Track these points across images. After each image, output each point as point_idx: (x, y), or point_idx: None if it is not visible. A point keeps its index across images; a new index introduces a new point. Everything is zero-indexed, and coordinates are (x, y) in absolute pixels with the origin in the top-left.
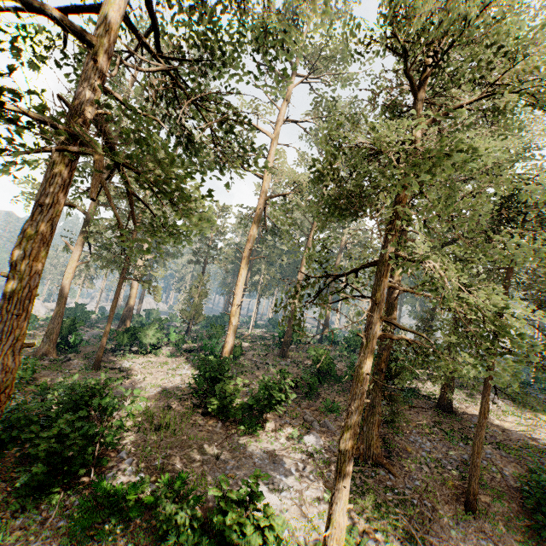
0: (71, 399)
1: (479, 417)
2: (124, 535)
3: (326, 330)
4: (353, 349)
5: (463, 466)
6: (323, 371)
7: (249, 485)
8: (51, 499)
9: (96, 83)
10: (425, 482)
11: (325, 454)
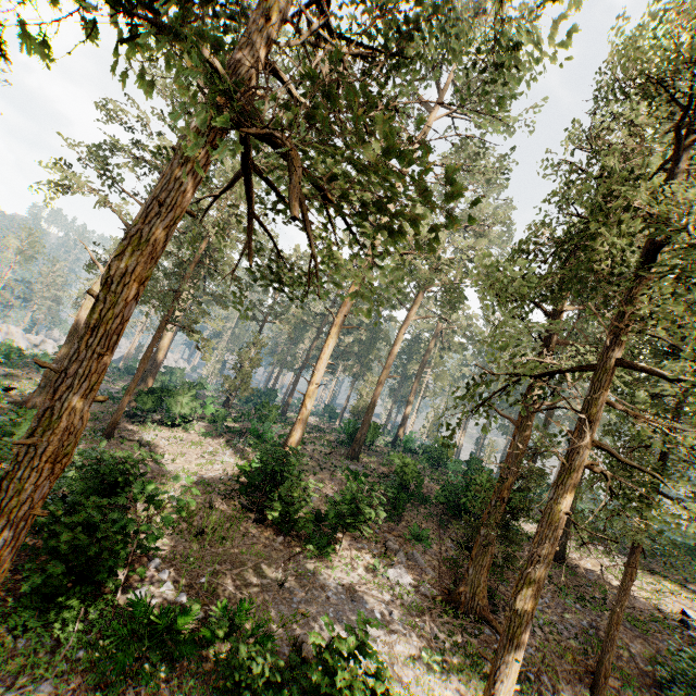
0: (98, 477)
1: (625, 578)
2: (167, 681)
3: (401, 433)
4: (436, 462)
5: (584, 635)
6: (406, 486)
7: (355, 634)
8: (65, 616)
9: (260, 51)
10: (540, 650)
11: (416, 597)
